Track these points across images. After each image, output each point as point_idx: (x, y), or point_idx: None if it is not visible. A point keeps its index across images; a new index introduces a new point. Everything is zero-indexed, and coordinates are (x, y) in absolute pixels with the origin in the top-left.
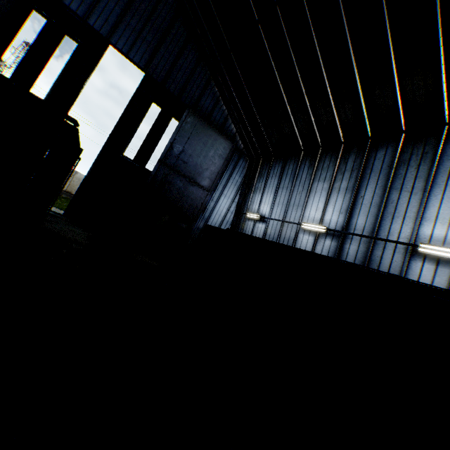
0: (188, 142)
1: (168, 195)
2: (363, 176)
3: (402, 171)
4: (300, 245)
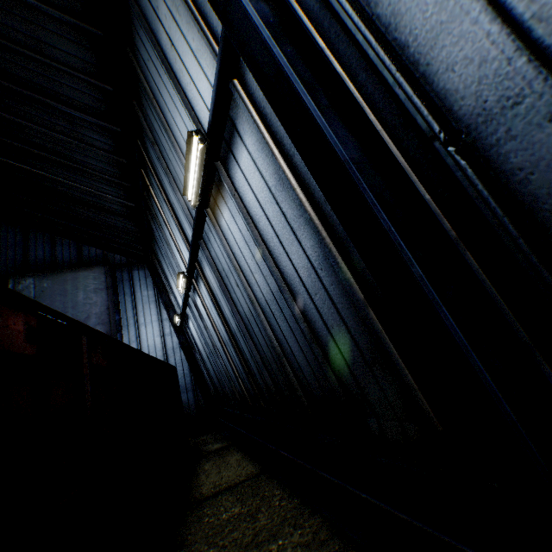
0: None
1: None
2: (160, 181)
3: (156, 136)
4: (204, 315)
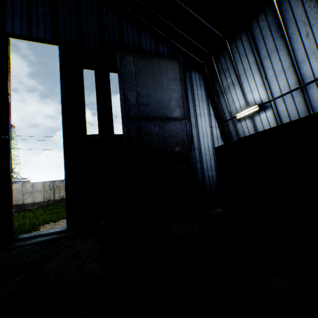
0: (137, 84)
1: (152, 147)
2: None
3: None
4: None
